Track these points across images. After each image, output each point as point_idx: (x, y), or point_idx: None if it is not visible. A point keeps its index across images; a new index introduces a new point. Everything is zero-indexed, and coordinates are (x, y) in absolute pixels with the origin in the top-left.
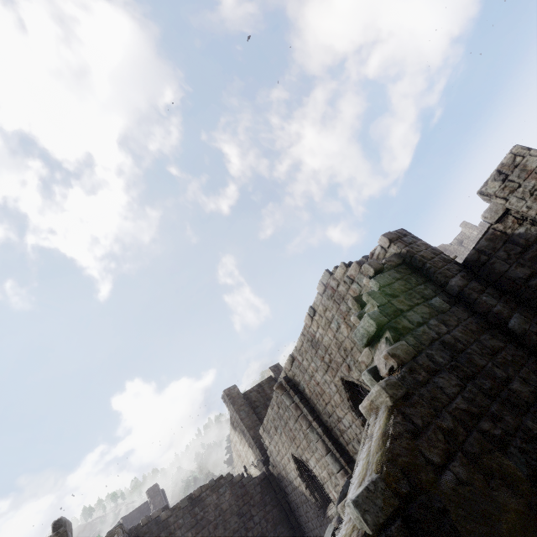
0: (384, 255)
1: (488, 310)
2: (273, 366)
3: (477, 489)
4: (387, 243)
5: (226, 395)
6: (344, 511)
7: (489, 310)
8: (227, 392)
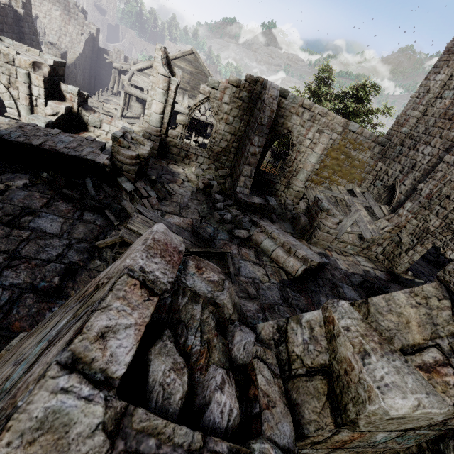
0: (92, 29)
1: (93, 58)
2: None
3: (79, 69)
4: (95, 30)
5: None
6: (68, 59)
7: (94, 58)
8: None
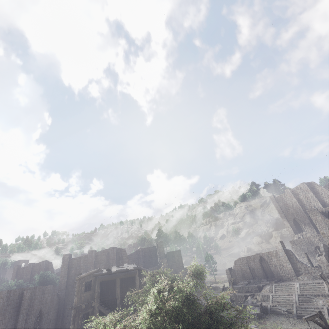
0: None
1: None
2: (91, 250)
3: None
4: None
5: (63, 257)
6: None
7: None
8: (64, 256)
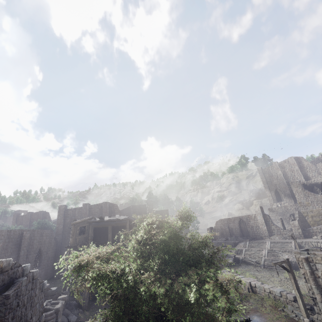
0: None
1: None
2: (85, 203)
3: None
4: None
5: (58, 208)
6: None
7: None
8: (60, 206)
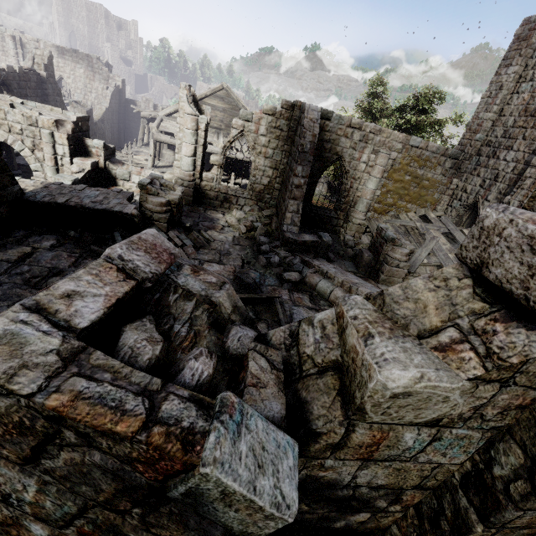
0: (117, 81)
1: (121, 111)
2: None
3: (107, 124)
4: (121, 81)
5: None
6: (95, 115)
7: (121, 111)
8: None
